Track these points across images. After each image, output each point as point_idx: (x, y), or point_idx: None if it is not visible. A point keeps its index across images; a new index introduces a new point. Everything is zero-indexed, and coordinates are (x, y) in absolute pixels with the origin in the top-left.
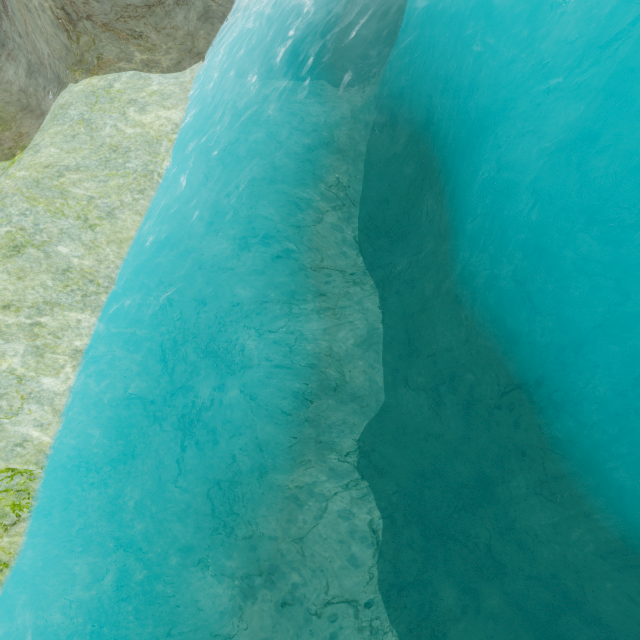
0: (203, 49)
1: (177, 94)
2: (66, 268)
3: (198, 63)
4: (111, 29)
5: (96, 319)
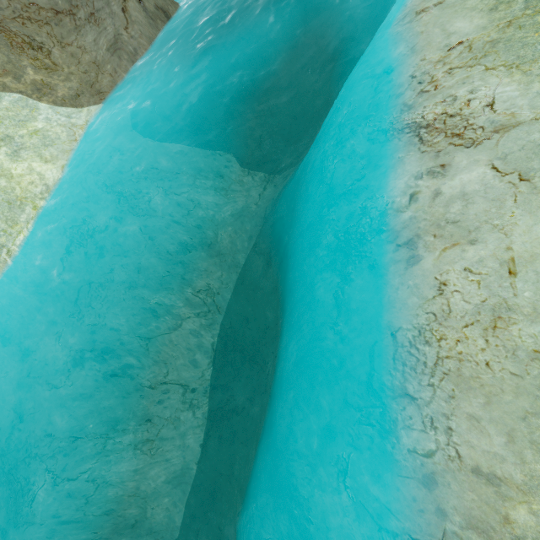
0: (106, 88)
1: (61, 141)
2: None
3: (96, 104)
4: (3, 30)
5: None
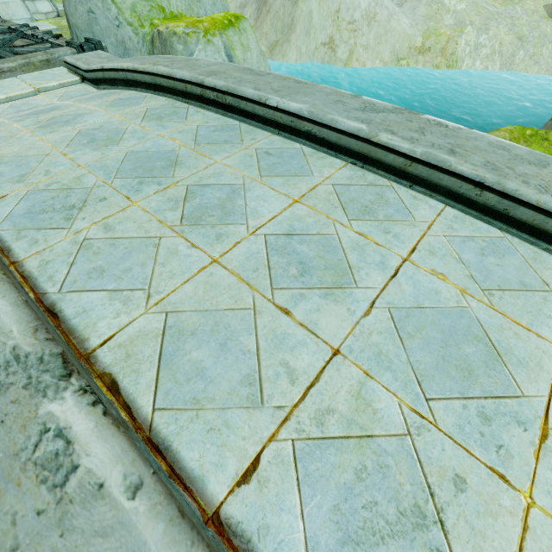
0: None
1: None
2: (514, 56)
3: None
4: None
5: (497, 70)
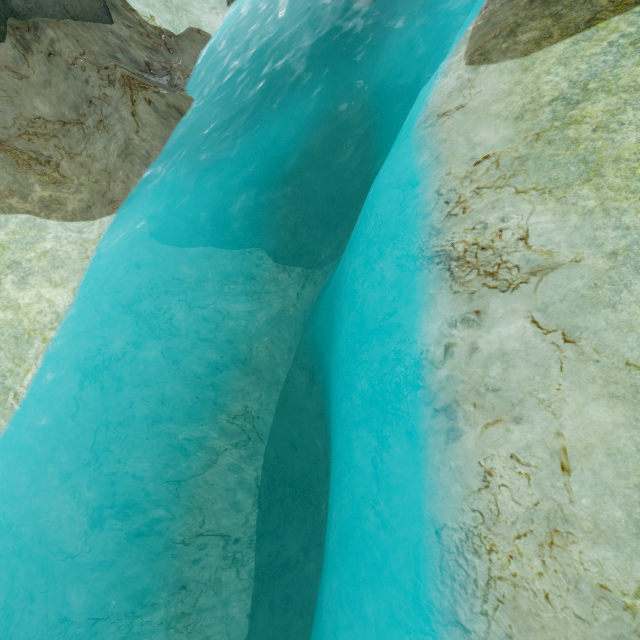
0: (119, 196)
1: (72, 261)
2: None
3: (109, 215)
4: (9, 149)
5: None
